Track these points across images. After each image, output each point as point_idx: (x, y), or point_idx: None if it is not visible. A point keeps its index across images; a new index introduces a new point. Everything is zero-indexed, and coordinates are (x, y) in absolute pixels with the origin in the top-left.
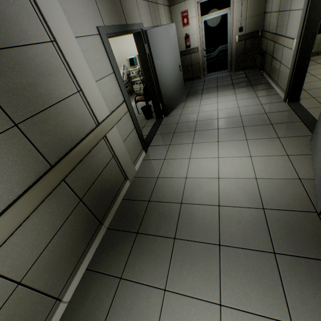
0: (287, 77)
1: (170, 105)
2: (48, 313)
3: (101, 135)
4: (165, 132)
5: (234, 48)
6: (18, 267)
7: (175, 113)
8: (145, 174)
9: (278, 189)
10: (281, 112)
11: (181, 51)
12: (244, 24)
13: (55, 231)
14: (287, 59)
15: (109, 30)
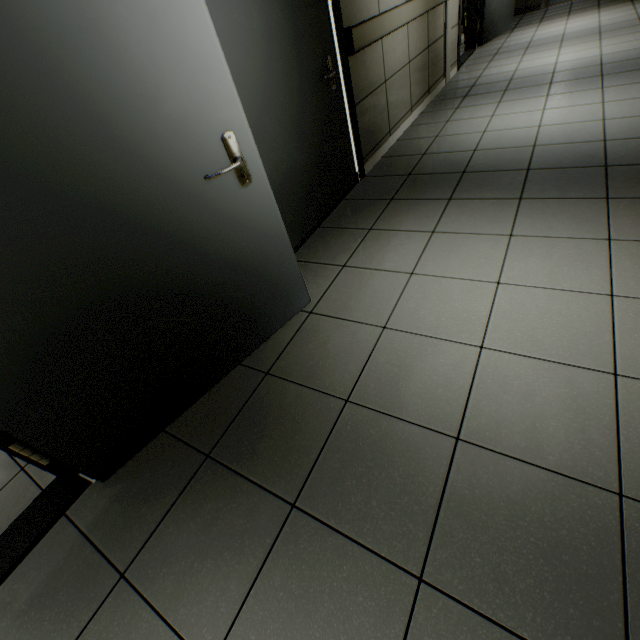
0: None
1: (489, 30)
2: (408, 111)
3: None
4: (482, 57)
5: None
6: (410, 51)
7: (494, 44)
8: (462, 79)
9: (622, 55)
10: None
11: None
12: None
13: (419, 53)
14: None
15: None
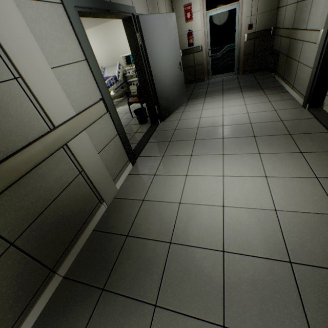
0: (307, 79)
1: (167, 108)
2: None
3: (57, 144)
4: (160, 140)
5: (242, 48)
6: None
7: (173, 118)
8: (128, 195)
9: (309, 230)
10: (301, 119)
11: (184, 50)
12: (254, 21)
13: None
14: (307, 57)
15: (80, 2)
